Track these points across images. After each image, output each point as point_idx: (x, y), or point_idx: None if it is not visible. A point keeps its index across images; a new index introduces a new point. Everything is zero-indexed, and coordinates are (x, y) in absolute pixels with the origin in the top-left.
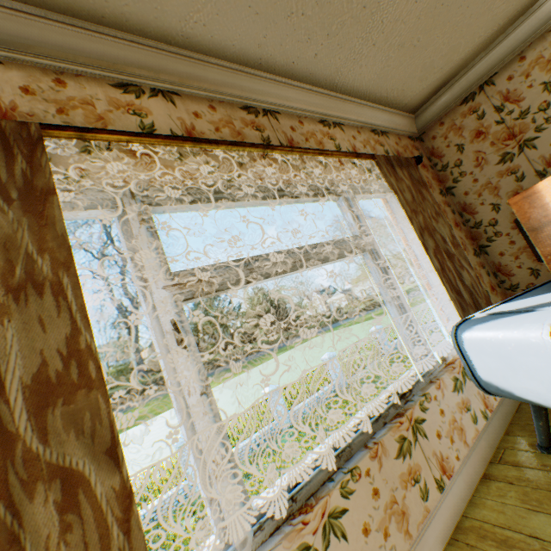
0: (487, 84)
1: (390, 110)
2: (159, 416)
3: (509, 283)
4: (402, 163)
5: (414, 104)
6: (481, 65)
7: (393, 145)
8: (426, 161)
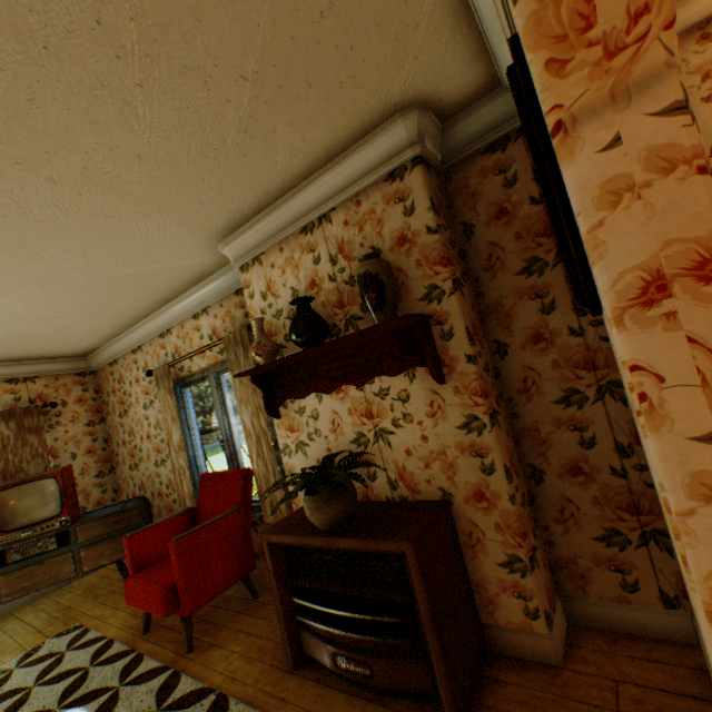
0: (117, 362)
1: (43, 361)
2: None
3: (123, 498)
4: (18, 414)
5: (78, 354)
6: (111, 350)
7: (41, 387)
8: (93, 393)
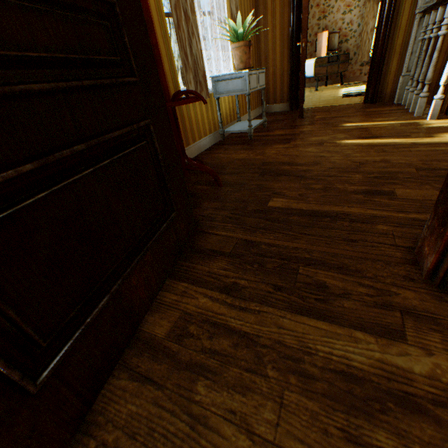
0: None
1: None
2: None
3: None
4: None
5: None
6: None
7: None
8: None
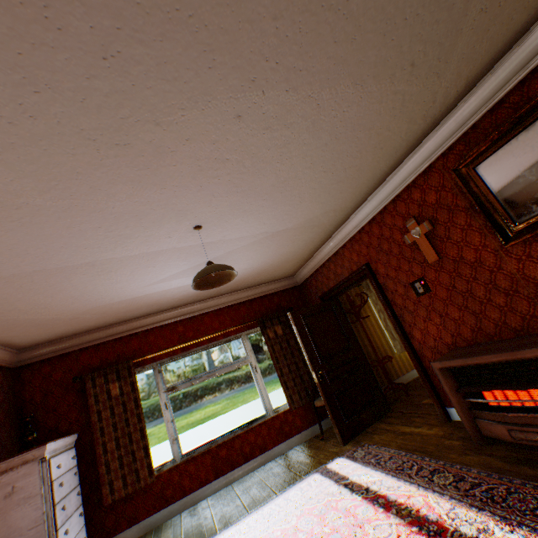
0: None
1: None
2: (274, 391)
3: None
4: None
5: None
6: None
7: None
8: None
